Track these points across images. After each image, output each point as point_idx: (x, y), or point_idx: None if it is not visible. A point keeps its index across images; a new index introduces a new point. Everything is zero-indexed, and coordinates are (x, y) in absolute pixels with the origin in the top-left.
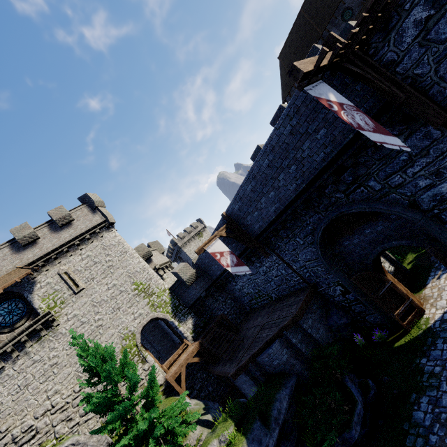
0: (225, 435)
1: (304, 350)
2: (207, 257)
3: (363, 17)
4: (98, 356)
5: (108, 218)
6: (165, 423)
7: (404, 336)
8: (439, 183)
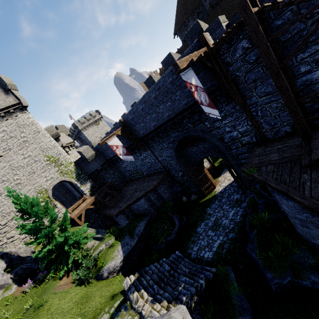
0: (109, 242)
1: (156, 203)
2: (104, 144)
3: (217, 42)
4: (26, 203)
5: (21, 101)
6: (74, 238)
7: (204, 198)
8: (233, 131)
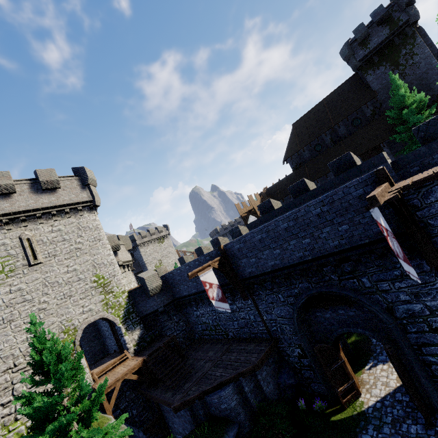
0: None
1: (252, 401)
2: (180, 275)
3: (421, 180)
4: (53, 352)
5: (96, 199)
6: None
7: (340, 413)
8: (415, 302)
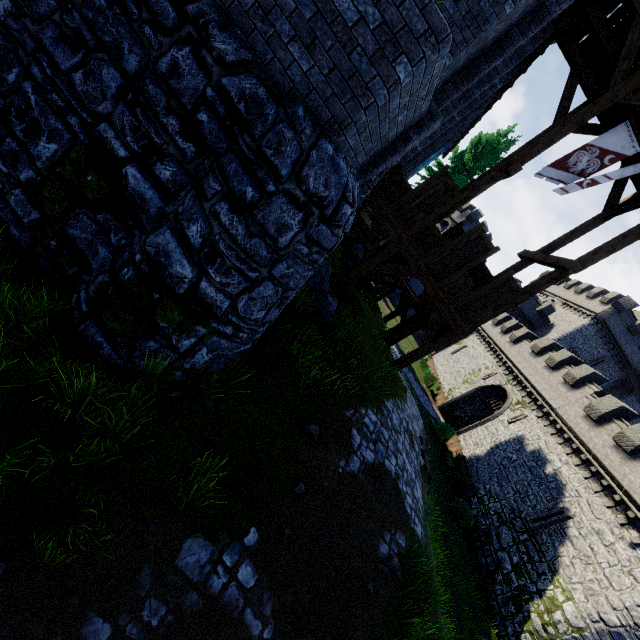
0: None
1: None
2: None
3: None
4: None
5: None
6: None
7: None
8: None
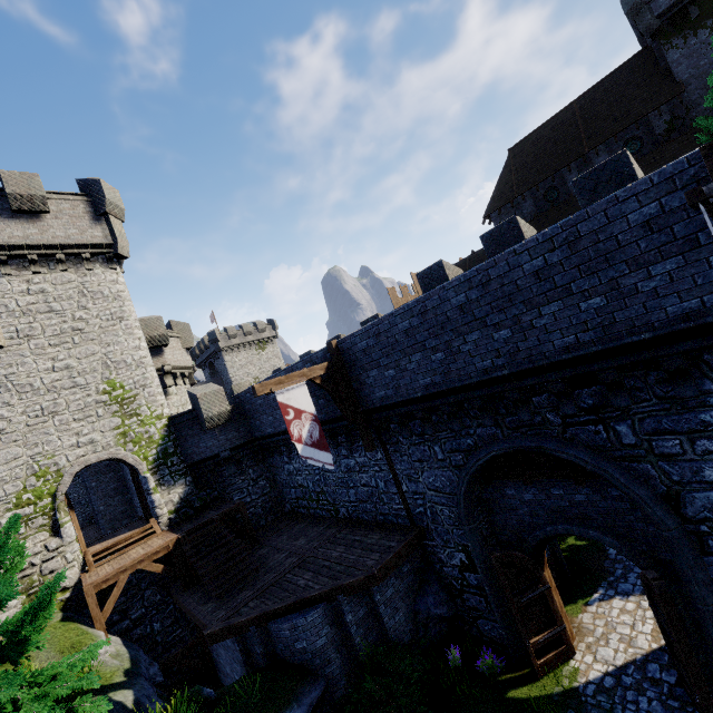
0: None
1: (358, 641)
2: (263, 396)
3: None
4: None
5: (119, 243)
6: (24, 707)
7: (528, 684)
8: None
